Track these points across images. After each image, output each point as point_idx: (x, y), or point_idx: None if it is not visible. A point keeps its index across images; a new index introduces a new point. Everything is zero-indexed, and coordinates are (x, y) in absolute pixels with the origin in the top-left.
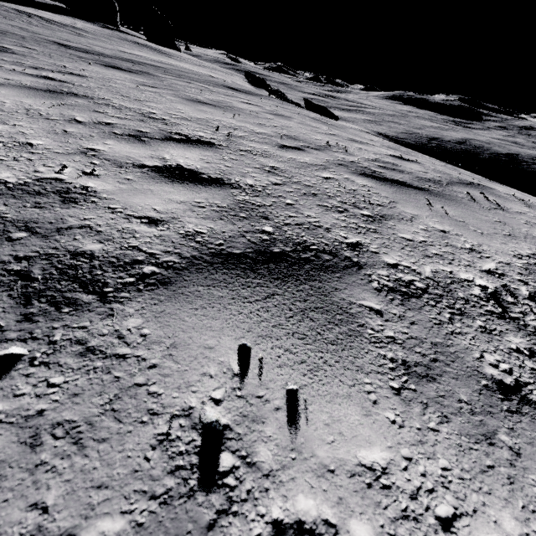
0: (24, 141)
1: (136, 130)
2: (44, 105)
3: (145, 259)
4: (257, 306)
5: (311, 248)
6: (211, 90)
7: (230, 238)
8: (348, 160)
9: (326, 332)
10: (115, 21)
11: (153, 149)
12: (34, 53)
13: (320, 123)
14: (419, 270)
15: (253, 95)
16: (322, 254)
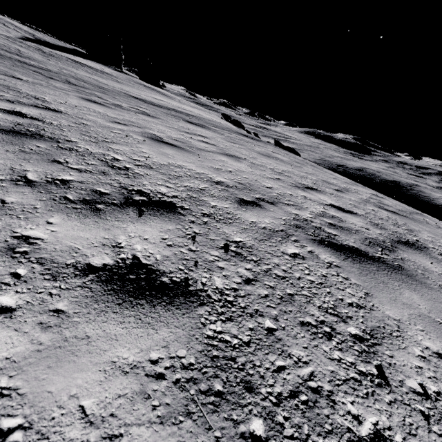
0: (287, 193)
1: (290, 182)
2: (248, 168)
3: (383, 240)
4: (420, 255)
5: (409, 240)
6: (246, 140)
7: (388, 236)
8: (364, 198)
9: (440, 262)
10: (121, 65)
11: (313, 195)
12: (155, 114)
13: (311, 166)
14: (441, 250)
15: (258, 140)
16: (414, 243)
